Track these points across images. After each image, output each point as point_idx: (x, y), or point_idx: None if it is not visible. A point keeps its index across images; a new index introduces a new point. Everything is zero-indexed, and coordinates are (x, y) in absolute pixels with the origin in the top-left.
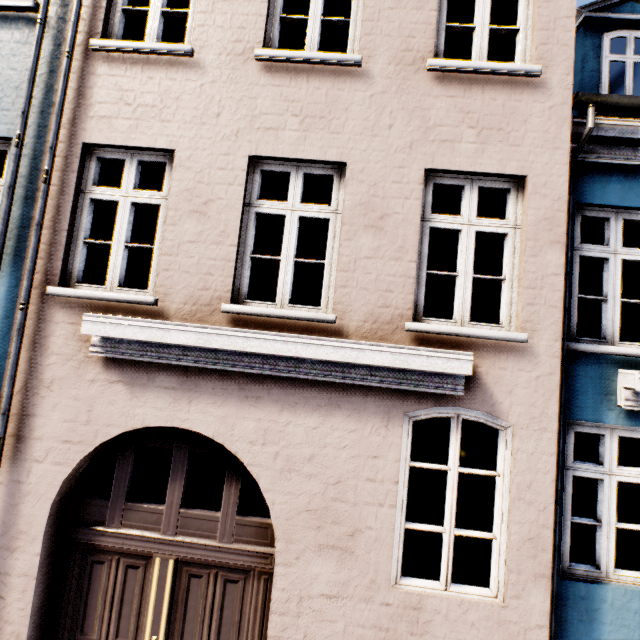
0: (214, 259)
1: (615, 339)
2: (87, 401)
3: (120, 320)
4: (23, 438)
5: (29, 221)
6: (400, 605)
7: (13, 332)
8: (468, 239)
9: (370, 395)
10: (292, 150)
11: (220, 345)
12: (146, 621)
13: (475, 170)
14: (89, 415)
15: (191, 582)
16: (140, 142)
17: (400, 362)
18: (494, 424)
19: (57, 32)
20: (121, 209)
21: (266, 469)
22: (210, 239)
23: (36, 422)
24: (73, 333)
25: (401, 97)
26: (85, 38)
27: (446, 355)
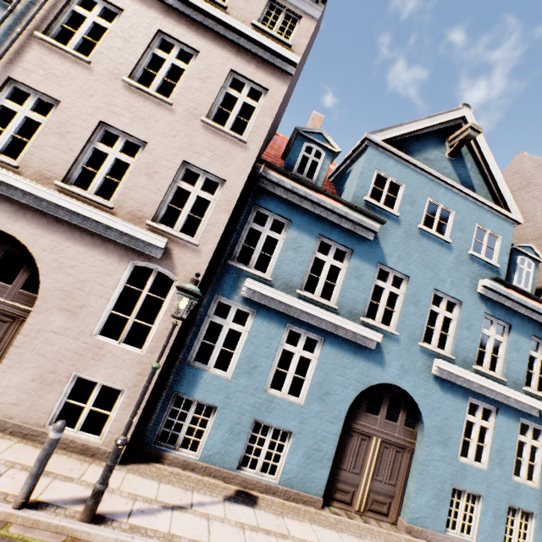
0: (61, 159)
1: (252, 267)
2: None
3: None
4: None
5: None
6: (93, 345)
7: None
8: (193, 197)
9: (117, 247)
10: (124, 127)
11: (44, 196)
12: None
13: (205, 169)
14: None
15: None
16: (43, 90)
17: (133, 233)
18: (172, 277)
19: (17, 18)
20: (18, 117)
21: (47, 265)
22: (63, 149)
23: None
24: None
25: (185, 127)
26: (33, 29)
27: (155, 236)
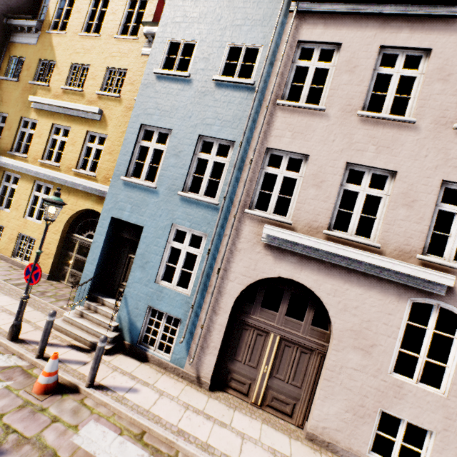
0: (321, 208)
1: None
2: (255, 260)
3: (280, 230)
4: (226, 270)
5: (238, 179)
6: (391, 383)
7: (226, 225)
8: None
9: (391, 285)
10: (369, 162)
11: (324, 249)
12: (263, 358)
13: None
14: (255, 266)
15: (285, 348)
16: (293, 150)
17: (414, 273)
18: None
19: (260, 95)
20: (278, 178)
21: (333, 307)
22: (321, 199)
23: (232, 265)
24: (252, 230)
25: (435, 141)
26: (273, 98)
27: (440, 274)
